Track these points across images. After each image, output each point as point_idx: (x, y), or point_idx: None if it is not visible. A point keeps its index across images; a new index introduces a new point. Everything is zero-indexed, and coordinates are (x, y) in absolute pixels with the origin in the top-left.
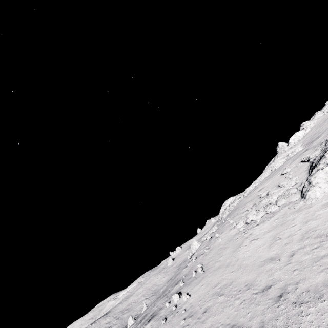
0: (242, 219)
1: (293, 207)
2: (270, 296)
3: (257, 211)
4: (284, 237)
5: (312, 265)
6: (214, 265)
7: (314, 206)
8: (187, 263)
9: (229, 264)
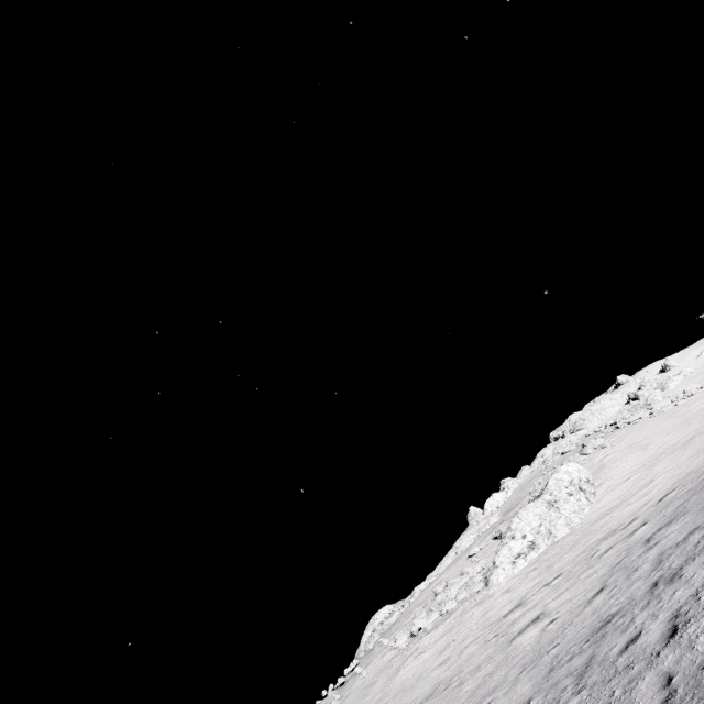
0: (405, 629)
1: (475, 599)
2: (434, 696)
3: (428, 613)
4: (459, 637)
5: (479, 650)
6: None
7: (496, 594)
8: None
9: (381, 697)
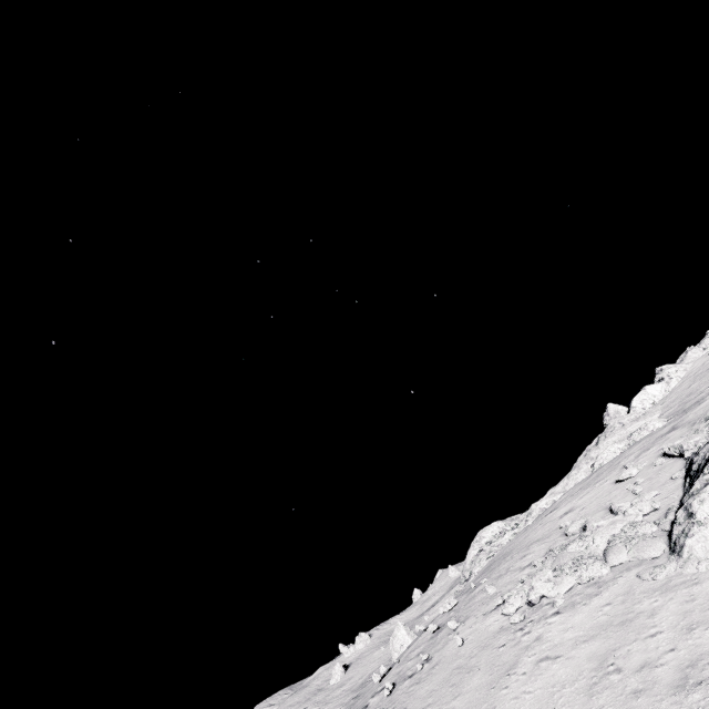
0: (519, 587)
1: (651, 577)
2: None
3: (556, 571)
4: (630, 665)
5: None
6: None
7: (708, 582)
8: (369, 697)
9: None
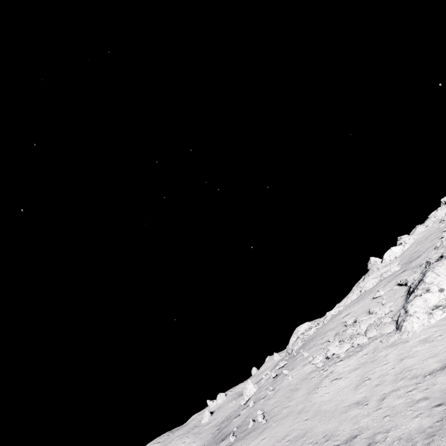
0: (321, 351)
1: (387, 341)
2: None
3: (340, 342)
4: (374, 376)
5: (406, 410)
6: (281, 412)
7: (411, 341)
8: (240, 411)
9: (302, 410)
